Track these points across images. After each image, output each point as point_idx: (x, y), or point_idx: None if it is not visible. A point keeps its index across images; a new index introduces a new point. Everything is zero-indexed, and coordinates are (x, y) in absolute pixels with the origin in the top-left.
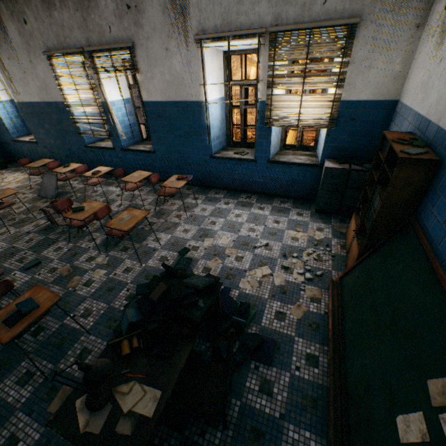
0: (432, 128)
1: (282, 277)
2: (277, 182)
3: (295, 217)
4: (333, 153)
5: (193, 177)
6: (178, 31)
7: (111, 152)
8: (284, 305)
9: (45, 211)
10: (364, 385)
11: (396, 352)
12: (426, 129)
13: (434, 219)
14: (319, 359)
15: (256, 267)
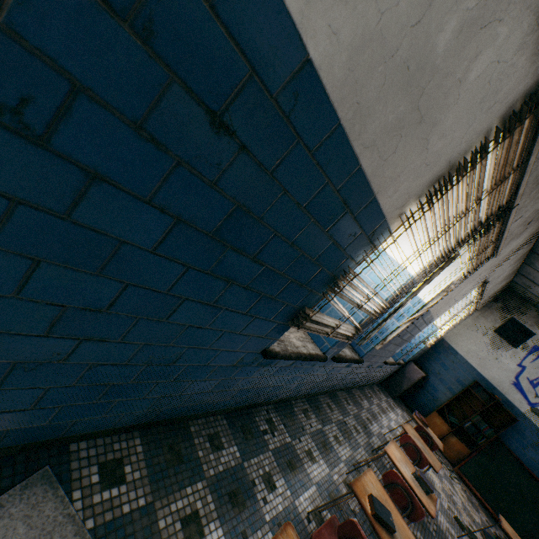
0: (499, 393)
1: (460, 488)
2: (383, 375)
3: (398, 410)
4: (413, 357)
5: (352, 382)
6: (492, 269)
7: (306, 363)
8: (480, 512)
9: None
10: (527, 534)
11: (533, 513)
12: (492, 389)
13: (515, 444)
14: (504, 535)
15: (456, 491)
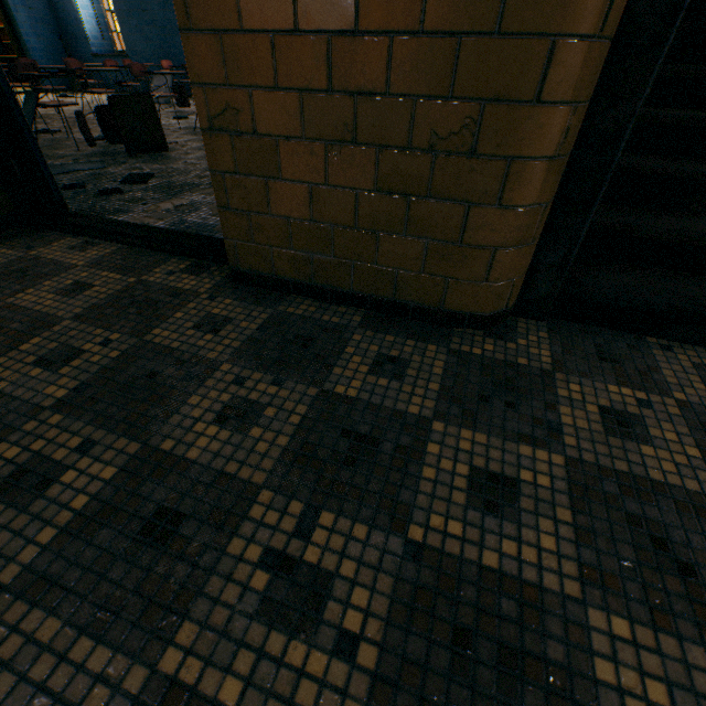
0: None
1: None
2: None
3: None
4: None
5: None
6: None
7: None
8: None
9: (179, 87)
10: None
11: None
12: None
13: None
14: None
15: None
